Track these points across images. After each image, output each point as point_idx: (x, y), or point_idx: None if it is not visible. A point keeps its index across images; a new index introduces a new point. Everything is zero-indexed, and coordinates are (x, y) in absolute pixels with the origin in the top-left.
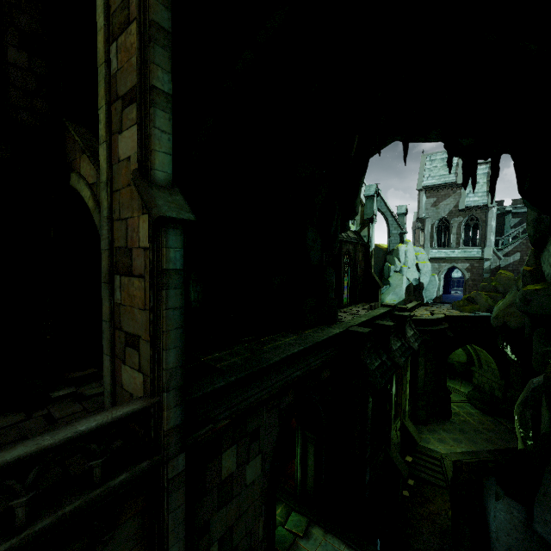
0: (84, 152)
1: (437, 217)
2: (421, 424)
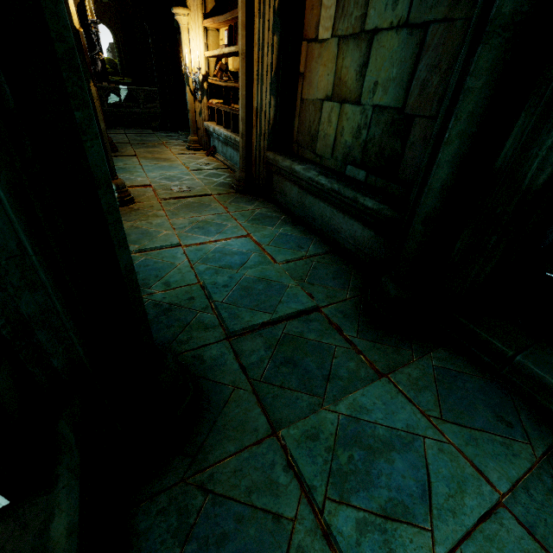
0: None
1: None
2: None
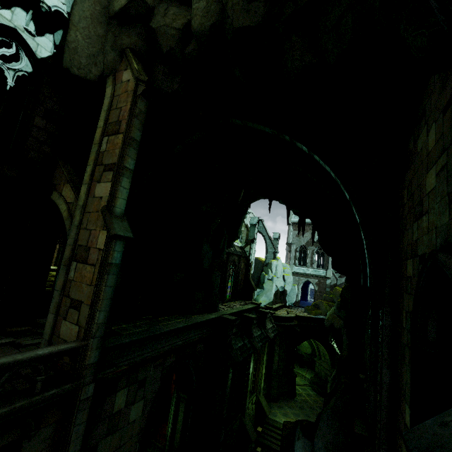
0: (69, 183)
1: (299, 244)
2: (273, 401)
